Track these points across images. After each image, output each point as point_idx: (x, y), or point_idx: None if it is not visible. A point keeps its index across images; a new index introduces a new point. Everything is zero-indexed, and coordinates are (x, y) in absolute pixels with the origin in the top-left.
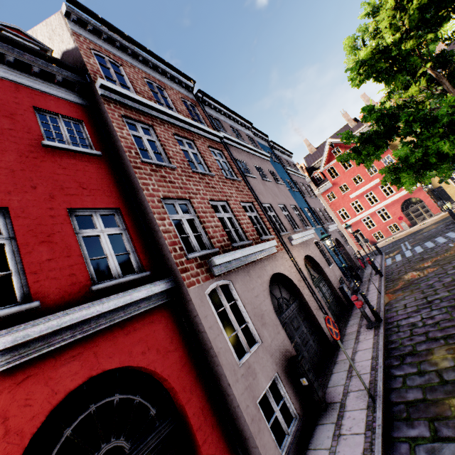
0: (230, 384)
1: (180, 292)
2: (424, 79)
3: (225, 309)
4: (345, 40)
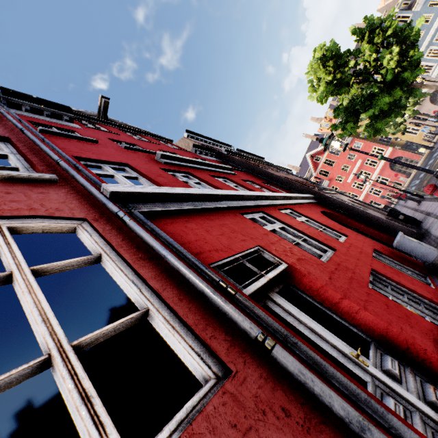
0: (369, 213)
1: (319, 197)
2: (354, 85)
3: None
4: (308, 89)
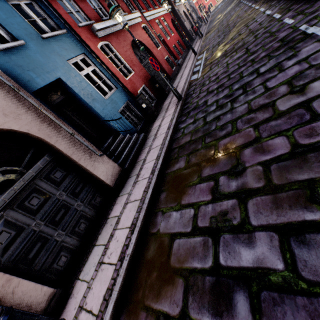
0: (185, 25)
1: (173, 9)
2: None
3: None
4: None
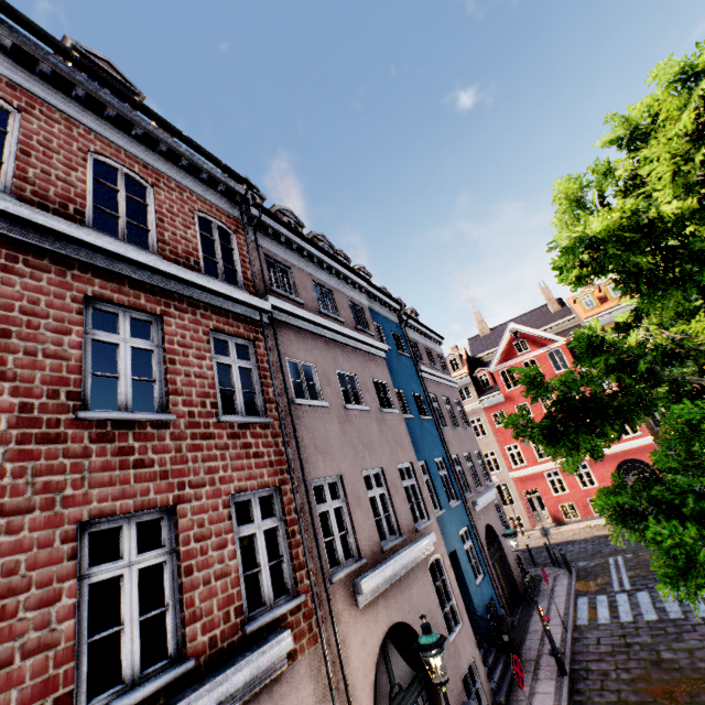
0: None
1: None
2: None
3: None
4: (560, 182)
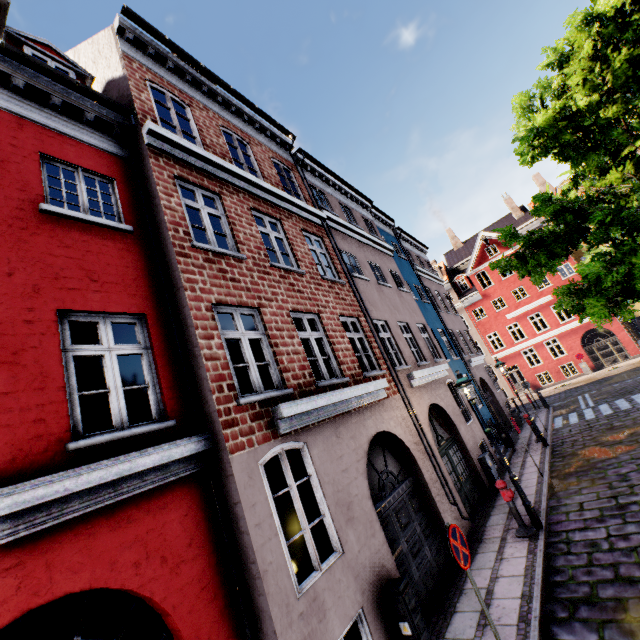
0: (277, 633)
1: (218, 459)
2: (630, 162)
3: (302, 471)
4: (516, 98)
